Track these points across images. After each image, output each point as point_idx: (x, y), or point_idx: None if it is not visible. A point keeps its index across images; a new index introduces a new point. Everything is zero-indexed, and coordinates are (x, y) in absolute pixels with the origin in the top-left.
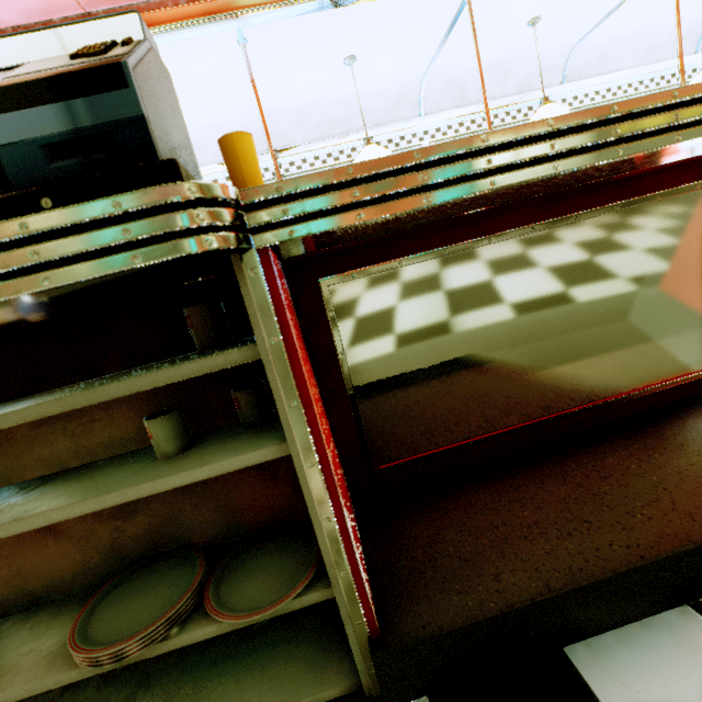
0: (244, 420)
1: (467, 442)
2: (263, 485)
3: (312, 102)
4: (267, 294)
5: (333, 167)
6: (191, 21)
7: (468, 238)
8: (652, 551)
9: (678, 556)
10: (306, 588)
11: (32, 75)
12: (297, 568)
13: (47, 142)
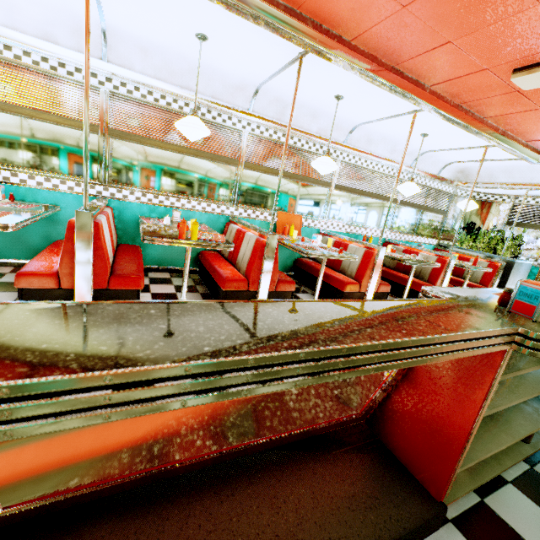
0: None
1: (120, 479)
2: None
3: (160, 44)
4: None
5: (164, 109)
6: None
7: None
8: None
9: None
10: None
11: None
12: None
13: None
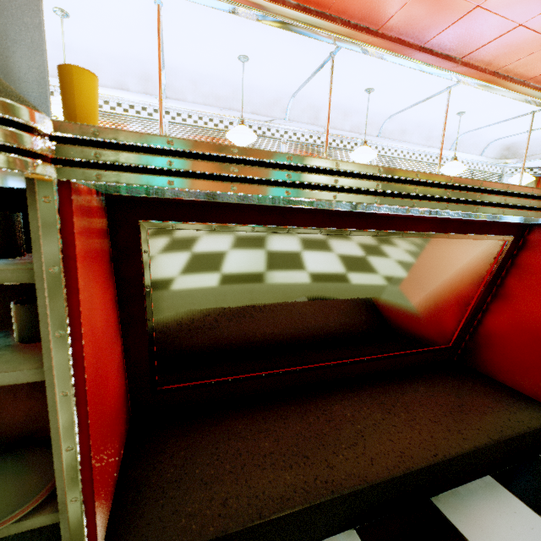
0: (16, 333)
1: (242, 377)
2: (30, 395)
3: (207, 75)
4: (57, 224)
5: (212, 130)
6: None
7: (274, 224)
8: (340, 487)
9: (355, 493)
10: (33, 511)
11: None
12: (34, 487)
13: None
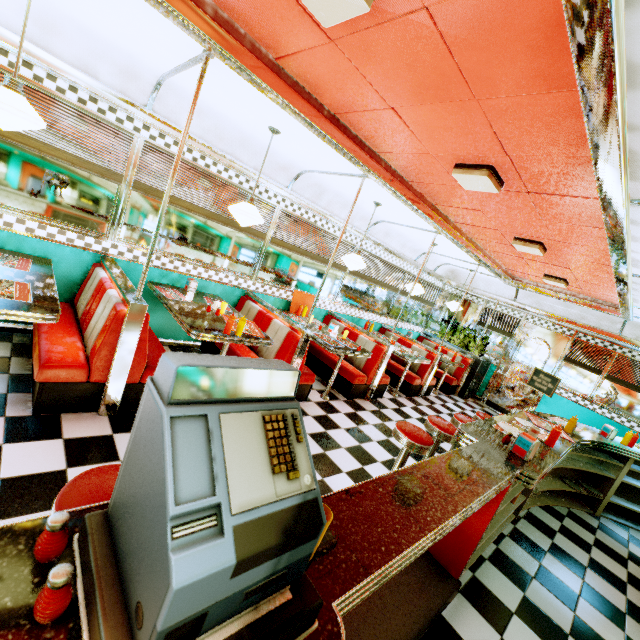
0: None
1: None
2: None
3: (219, 112)
4: None
5: (201, 169)
6: (181, 15)
7: None
8: None
9: None
10: None
11: (259, 517)
12: None
13: (249, 587)
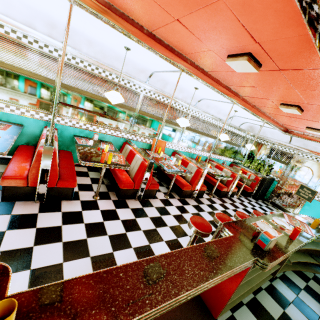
0: None
1: None
2: None
3: (100, 42)
4: None
5: (96, 75)
6: None
7: None
8: None
9: None
10: None
11: None
12: None
13: None
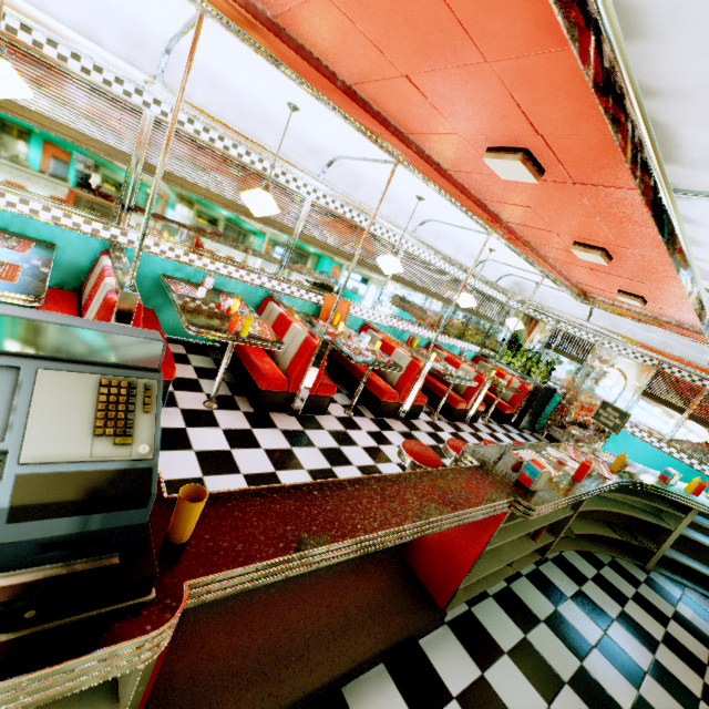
0: None
1: None
2: None
3: (236, 85)
4: None
5: (219, 152)
6: None
7: None
8: (286, 700)
9: (296, 703)
10: None
11: (58, 472)
12: None
13: (47, 540)
